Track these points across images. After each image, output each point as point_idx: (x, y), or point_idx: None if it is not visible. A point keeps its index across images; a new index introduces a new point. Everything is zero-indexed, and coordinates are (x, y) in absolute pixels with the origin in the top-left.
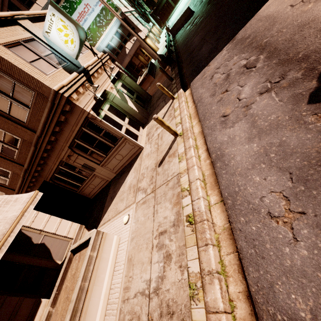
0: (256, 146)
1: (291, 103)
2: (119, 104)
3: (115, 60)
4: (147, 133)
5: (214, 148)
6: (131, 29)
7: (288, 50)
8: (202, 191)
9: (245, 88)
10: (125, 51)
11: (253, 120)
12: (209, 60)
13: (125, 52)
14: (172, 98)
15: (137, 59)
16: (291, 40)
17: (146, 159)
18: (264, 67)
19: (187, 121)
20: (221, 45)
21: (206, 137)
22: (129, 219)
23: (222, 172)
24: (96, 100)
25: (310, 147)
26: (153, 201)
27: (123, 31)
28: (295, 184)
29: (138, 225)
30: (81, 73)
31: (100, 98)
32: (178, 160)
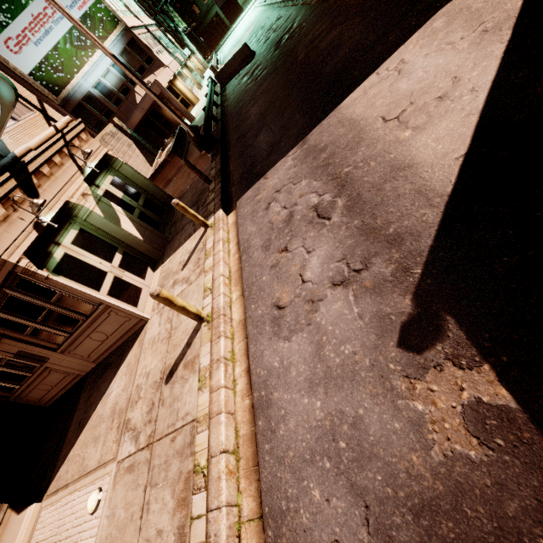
0: (319, 407)
1: (374, 331)
2: (102, 226)
3: (113, 114)
4: (159, 285)
5: (257, 378)
6: (133, 76)
7: (376, 210)
8: (228, 485)
9: (312, 258)
10: (134, 98)
11: (319, 341)
12: (268, 166)
13: (133, 100)
14: (204, 225)
15: (160, 113)
16: (381, 191)
17: (148, 350)
18: (342, 227)
19: (221, 291)
20: (287, 144)
21: (249, 340)
22: (99, 504)
23: (265, 447)
24: (39, 230)
25: (397, 453)
26: (146, 473)
27: (129, 61)
28: (372, 540)
29: (113, 529)
30: (3, 172)
31: (51, 223)
32: (197, 384)
